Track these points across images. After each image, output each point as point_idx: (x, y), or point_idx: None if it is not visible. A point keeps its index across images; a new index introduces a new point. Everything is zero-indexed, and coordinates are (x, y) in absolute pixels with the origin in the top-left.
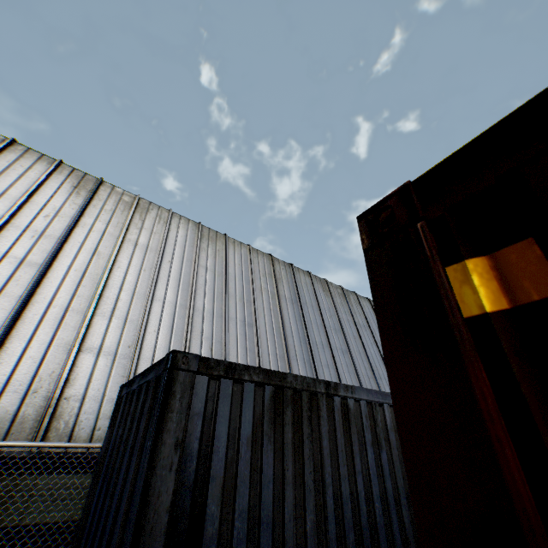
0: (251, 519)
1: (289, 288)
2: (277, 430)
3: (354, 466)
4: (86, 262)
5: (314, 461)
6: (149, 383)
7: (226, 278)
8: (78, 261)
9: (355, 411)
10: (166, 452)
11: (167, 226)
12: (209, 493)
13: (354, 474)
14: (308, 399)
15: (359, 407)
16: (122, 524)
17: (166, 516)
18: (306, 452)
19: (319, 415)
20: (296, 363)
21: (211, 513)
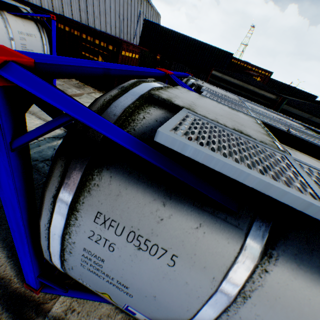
0: None
1: None
2: None
3: None
4: None
5: None
6: None
7: None
8: None
9: None
10: None
11: None
12: None
13: None
14: None
15: None
16: None
17: None
18: None
19: None
20: (81, 2)
21: None
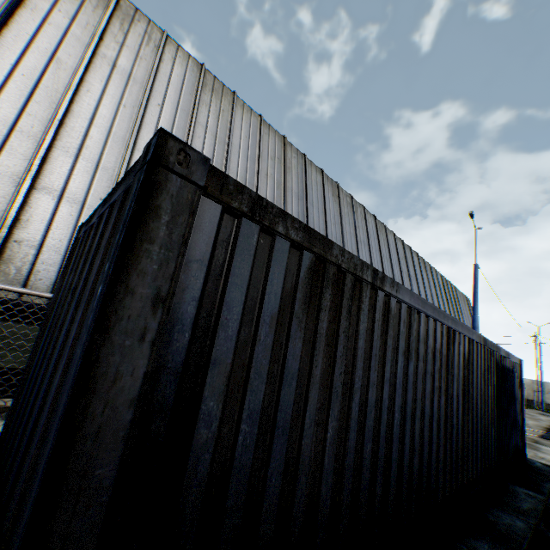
0: (262, 423)
1: (298, 181)
2: (310, 315)
3: (383, 373)
4: (38, 68)
5: (345, 362)
6: (114, 207)
7: (228, 149)
8: (26, 63)
9: (395, 313)
10: (134, 309)
11: (158, 54)
12: (206, 384)
13: (381, 382)
14: (352, 285)
15: (399, 309)
16: (51, 407)
17: (129, 414)
18: (340, 350)
19: (360, 309)
20: None
21: (208, 412)
